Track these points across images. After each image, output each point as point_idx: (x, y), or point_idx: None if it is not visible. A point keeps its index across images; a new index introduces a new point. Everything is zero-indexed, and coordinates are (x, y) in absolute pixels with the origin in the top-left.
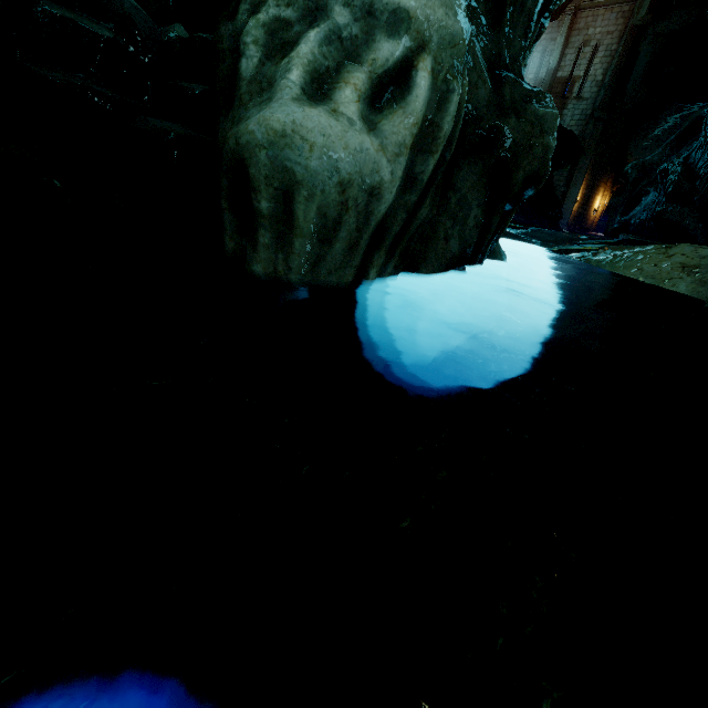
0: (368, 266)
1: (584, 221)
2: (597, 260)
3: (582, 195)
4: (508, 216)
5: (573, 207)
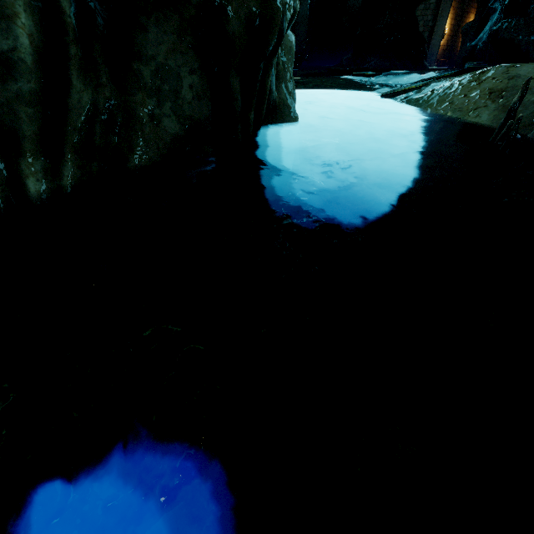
0: (20, 176)
1: (455, 54)
2: (417, 99)
3: (451, 26)
4: (256, 75)
5: (441, 41)
